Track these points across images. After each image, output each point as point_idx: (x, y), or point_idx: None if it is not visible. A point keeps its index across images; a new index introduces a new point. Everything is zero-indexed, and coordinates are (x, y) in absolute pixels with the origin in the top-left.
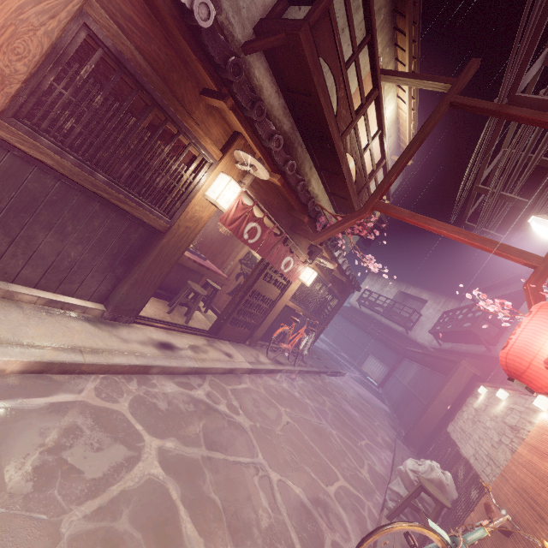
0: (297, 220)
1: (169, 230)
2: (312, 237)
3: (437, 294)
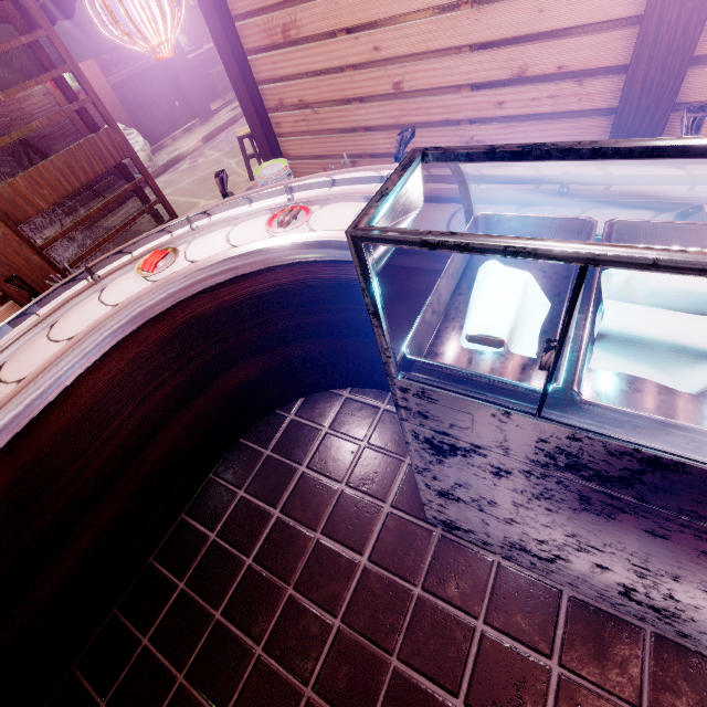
0: None
1: None
2: None
3: None
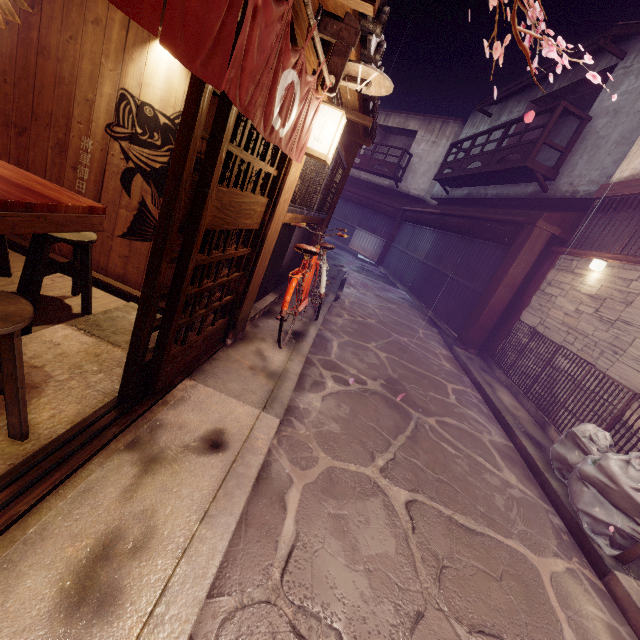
0: None
1: None
2: None
3: (430, 118)
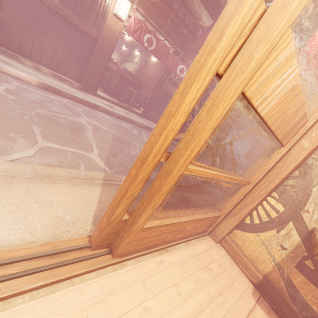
0: (185, 39)
1: (99, 38)
2: (192, 45)
3: None
